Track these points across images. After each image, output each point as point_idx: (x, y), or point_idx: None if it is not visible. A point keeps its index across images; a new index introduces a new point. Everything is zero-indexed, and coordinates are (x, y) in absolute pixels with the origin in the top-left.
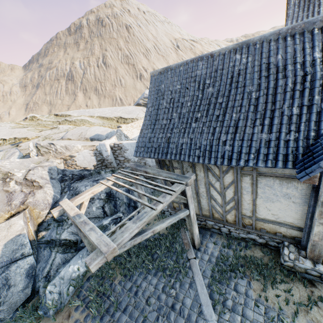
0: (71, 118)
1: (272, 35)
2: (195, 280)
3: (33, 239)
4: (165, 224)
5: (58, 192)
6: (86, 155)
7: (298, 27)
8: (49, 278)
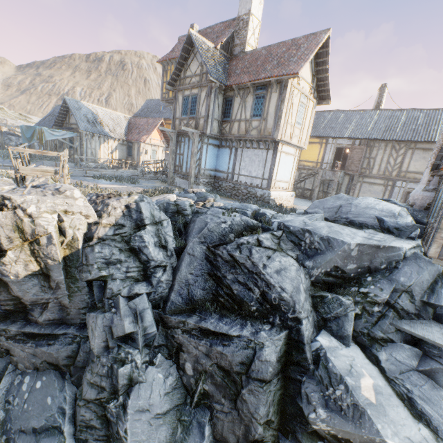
0: (31, 120)
1: None
2: None
3: None
4: None
5: None
6: None
7: None
8: None
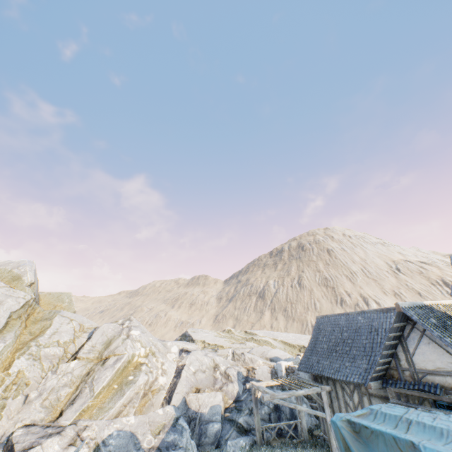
0: (257, 337)
1: (374, 310)
2: None
3: (222, 413)
4: (304, 408)
5: (241, 390)
6: (264, 370)
7: (384, 309)
8: (227, 442)
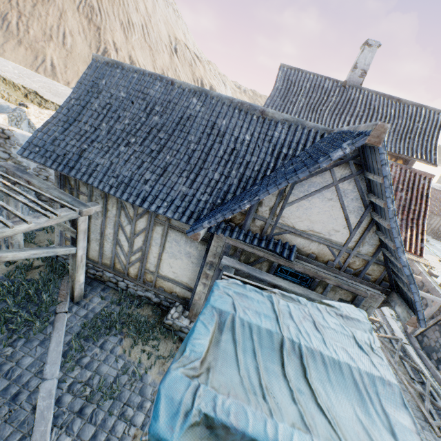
0: None
1: (227, 99)
2: (52, 336)
3: None
4: (26, 254)
5: None
6: None
7: (246, 105)
8: None
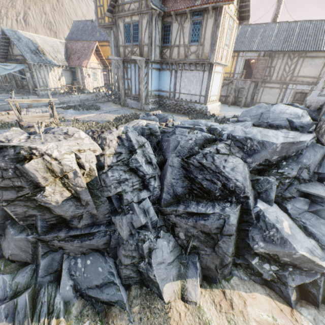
0: None
1: None
2: None
3: None
4: None
5: None
6: None
7: None
8: None
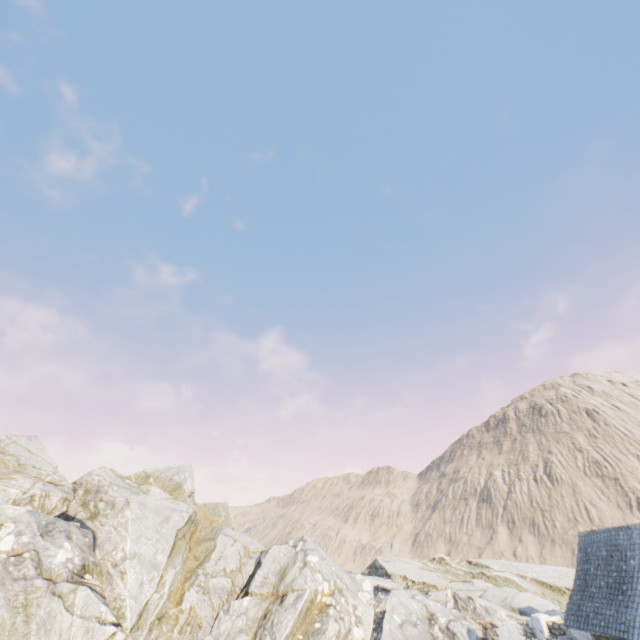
0: (490, 572)
1: None
2: None
3: None
4: None
5: None
6: (511, 629)
7: None
8: None
